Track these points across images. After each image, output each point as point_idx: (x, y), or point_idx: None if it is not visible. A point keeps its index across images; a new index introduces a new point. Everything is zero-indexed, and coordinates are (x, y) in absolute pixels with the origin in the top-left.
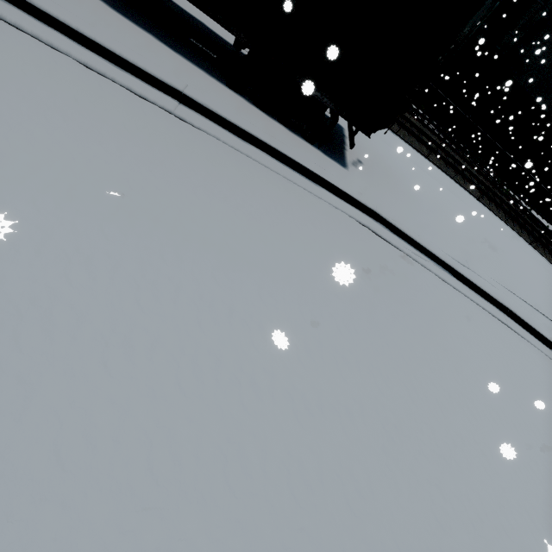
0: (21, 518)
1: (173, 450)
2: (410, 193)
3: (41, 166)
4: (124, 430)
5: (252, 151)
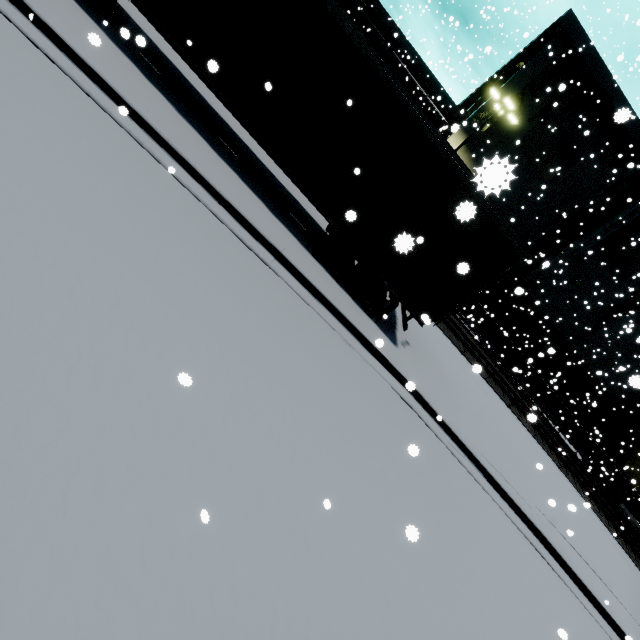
0: (105, 608)
1: (233, 583)
2: (449, 384)
3: (175, 284)
4: (197, 546)
5: (323, 311)
